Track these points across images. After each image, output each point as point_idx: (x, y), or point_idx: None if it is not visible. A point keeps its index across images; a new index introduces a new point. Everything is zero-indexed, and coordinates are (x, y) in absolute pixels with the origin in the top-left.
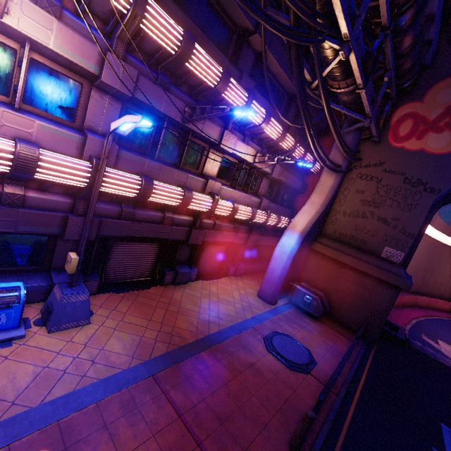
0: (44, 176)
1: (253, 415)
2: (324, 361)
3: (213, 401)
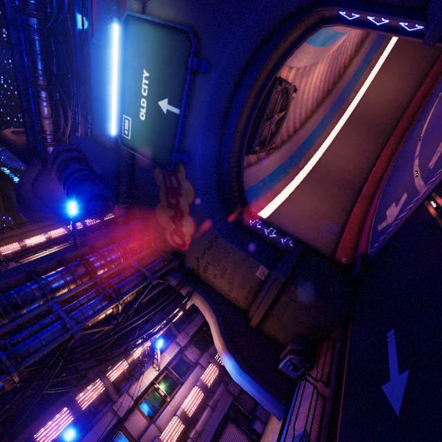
0: None
1: None
2: (315, 424)
3: None
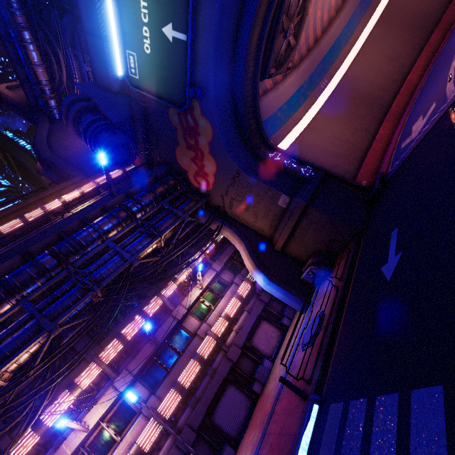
0: (147, 446)
1: (292, 408)
2: (329, 305)
3: (278, 428)
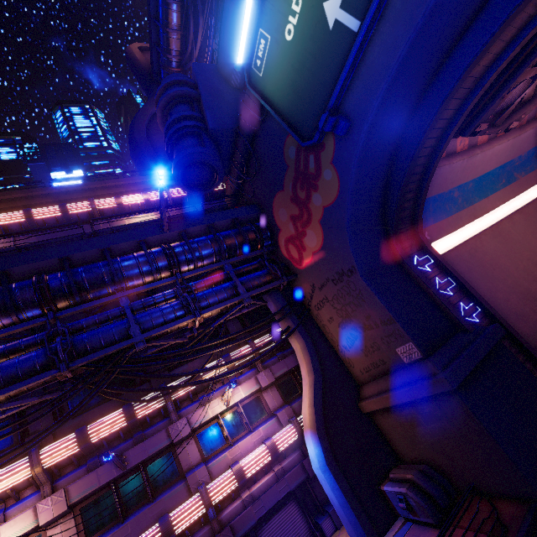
0: None
1: None
2: None
3: None
